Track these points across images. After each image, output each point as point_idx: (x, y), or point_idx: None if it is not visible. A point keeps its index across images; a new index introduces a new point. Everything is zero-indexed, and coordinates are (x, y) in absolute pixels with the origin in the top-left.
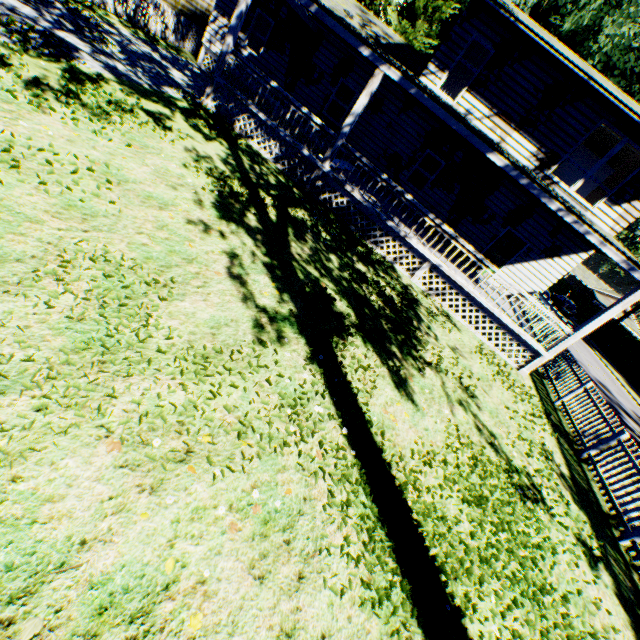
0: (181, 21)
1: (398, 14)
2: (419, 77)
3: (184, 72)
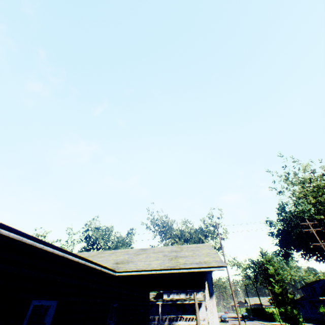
0: None
1: None
2: (163, 297)
3: None
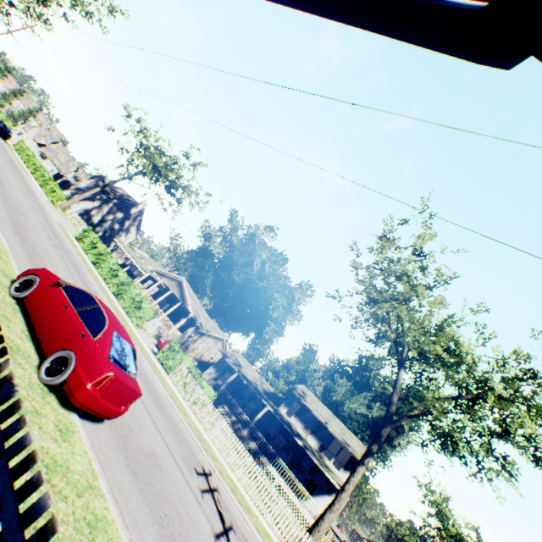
0: (198, 365)
1: (273, 373)
2: (279, 406)
3: None
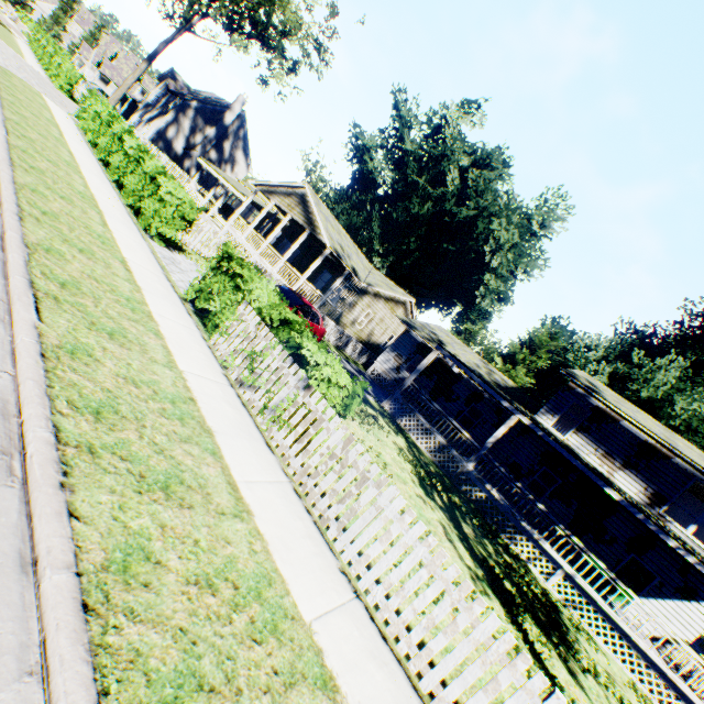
0: (363, 349)
1: (502, 358)
2: (532, 413)
3: (365, 380)
